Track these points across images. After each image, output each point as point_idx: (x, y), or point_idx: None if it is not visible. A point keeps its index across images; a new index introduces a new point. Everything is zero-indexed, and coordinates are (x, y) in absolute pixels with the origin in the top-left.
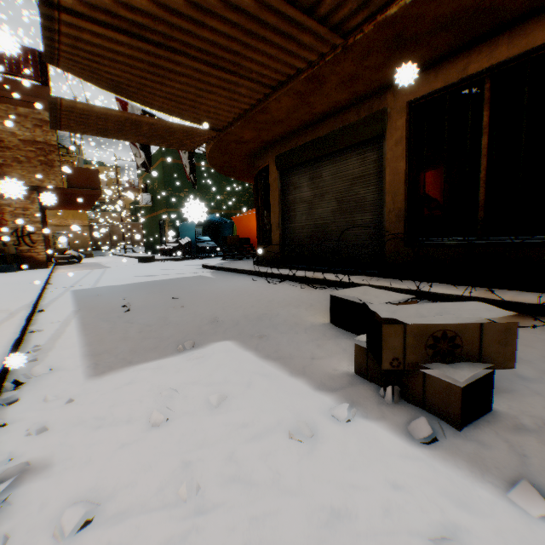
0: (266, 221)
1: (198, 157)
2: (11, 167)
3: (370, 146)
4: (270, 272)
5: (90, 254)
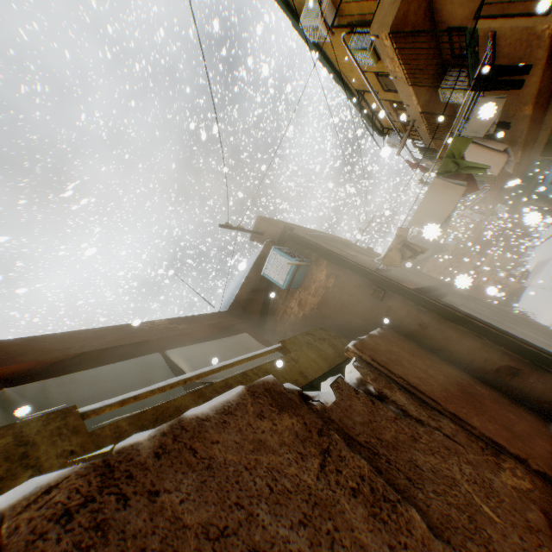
0: None
1: None
2: (458, 271)
3: None
4: None
5: (521, 263)
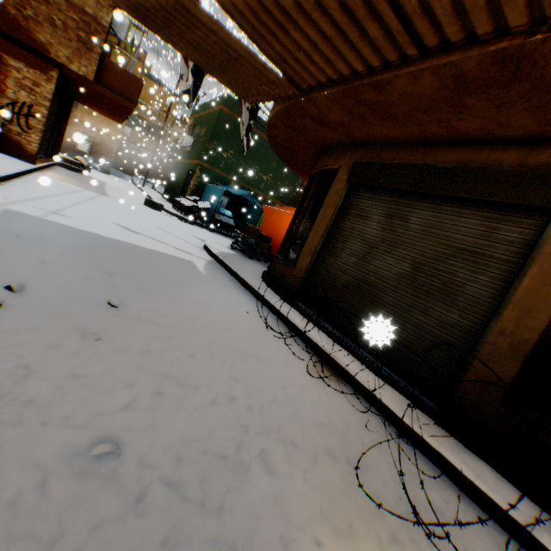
0: (301, 236)
1: (260, 124)
2: (40, 26)
3: (513, 216)
4: (275, 305)
5: (107, 170)
